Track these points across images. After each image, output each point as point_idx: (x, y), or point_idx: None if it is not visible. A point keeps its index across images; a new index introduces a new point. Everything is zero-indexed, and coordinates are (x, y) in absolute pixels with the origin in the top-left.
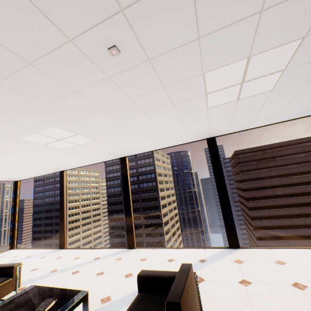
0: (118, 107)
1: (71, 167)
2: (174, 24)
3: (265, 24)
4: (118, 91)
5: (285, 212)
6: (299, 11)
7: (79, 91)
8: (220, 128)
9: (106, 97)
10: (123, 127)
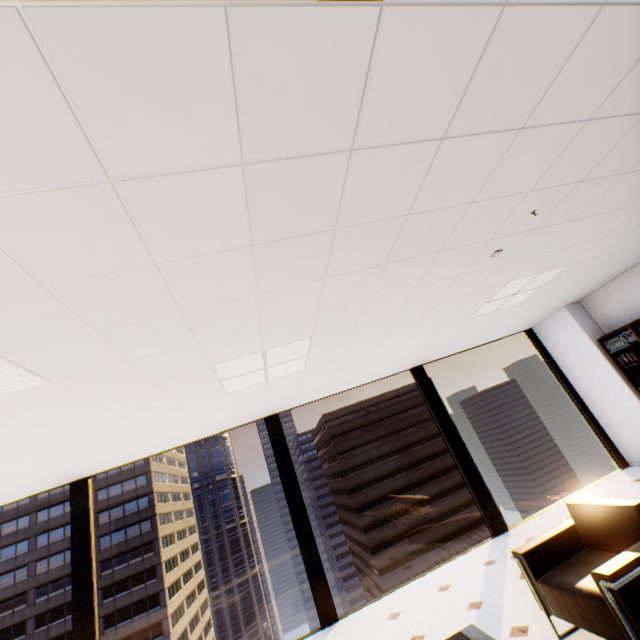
0: (414, 311)
1: (122, 462)
2: (539, 243)
3: (565, 253)
4: (444, 290)
5: (419, 518)
6: (581, 249)
7: (421, 285)
8: (442, 349)
9: (425, 297)
10: (371, 343)
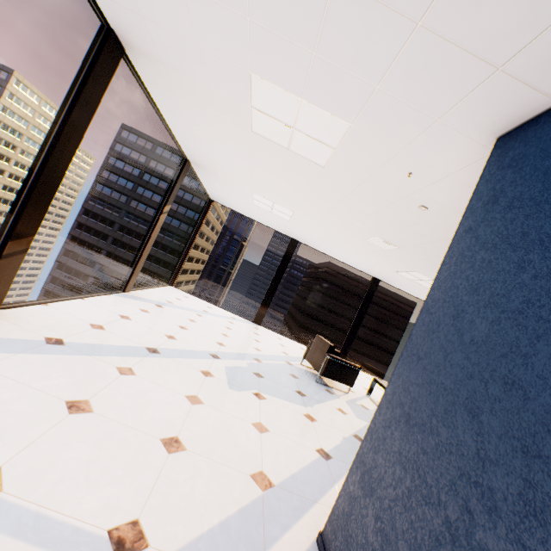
0: None
1: (314, 247)
2: None
3: None
4: None
5: None
6: None
7: None
8: None
9: None
10: None
